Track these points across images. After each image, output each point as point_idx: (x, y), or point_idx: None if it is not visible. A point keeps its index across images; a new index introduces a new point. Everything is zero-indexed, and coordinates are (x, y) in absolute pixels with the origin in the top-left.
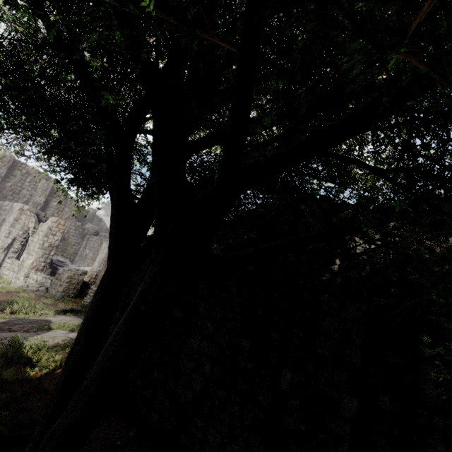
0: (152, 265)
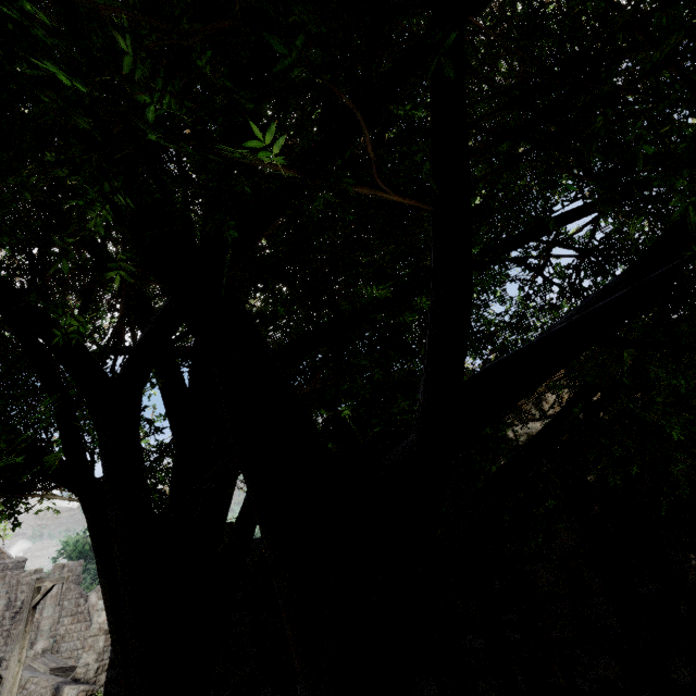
0: (309, 690)
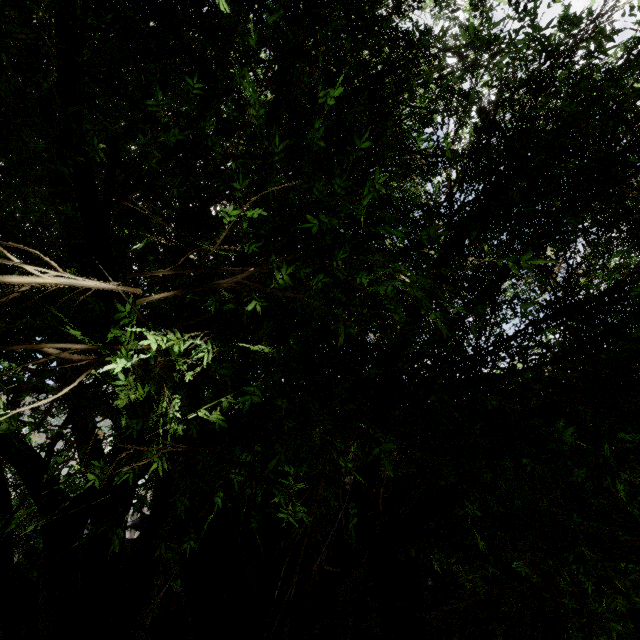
0: None
